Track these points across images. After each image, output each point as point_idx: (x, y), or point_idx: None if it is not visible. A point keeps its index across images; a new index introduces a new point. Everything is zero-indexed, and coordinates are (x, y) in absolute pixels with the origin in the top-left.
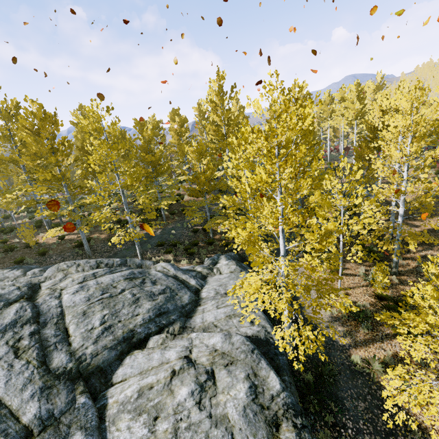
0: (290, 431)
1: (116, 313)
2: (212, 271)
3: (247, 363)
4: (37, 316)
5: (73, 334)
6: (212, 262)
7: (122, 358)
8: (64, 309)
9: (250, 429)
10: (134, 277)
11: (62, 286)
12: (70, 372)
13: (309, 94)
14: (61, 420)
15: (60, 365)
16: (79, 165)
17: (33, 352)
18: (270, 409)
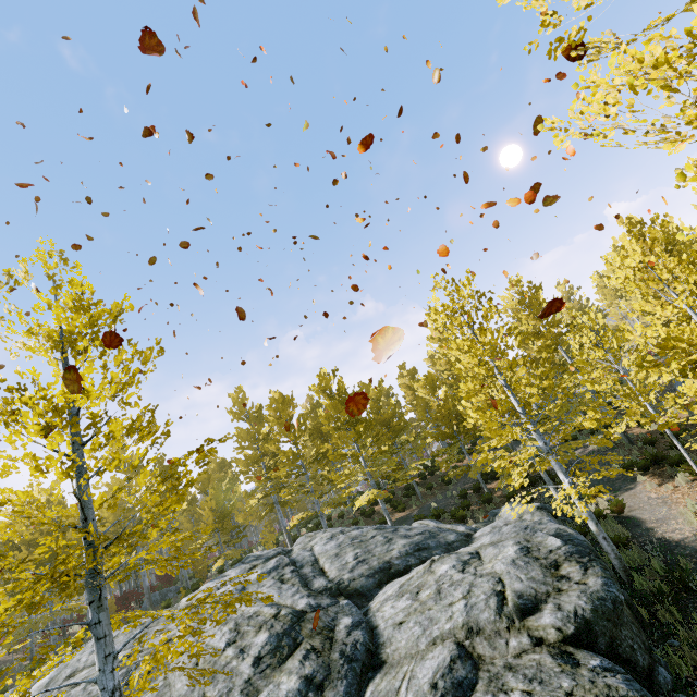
0: (572, 566)
1: (368, 551)
2: (491, 522)
3: (519, 537)
4: (294, 563)
5: (328, 570)
6: (490, 514)
7: (381, 586)
8: (317, 555)
9: (521, 571)
10: (384, 529)
11: (312, 544)
12: (331, 589)
13: (529, 282)
14: (328, 609)
15: (321, 585)
16: (314, 441)
17: (296, 579)
18: (547, 558)
